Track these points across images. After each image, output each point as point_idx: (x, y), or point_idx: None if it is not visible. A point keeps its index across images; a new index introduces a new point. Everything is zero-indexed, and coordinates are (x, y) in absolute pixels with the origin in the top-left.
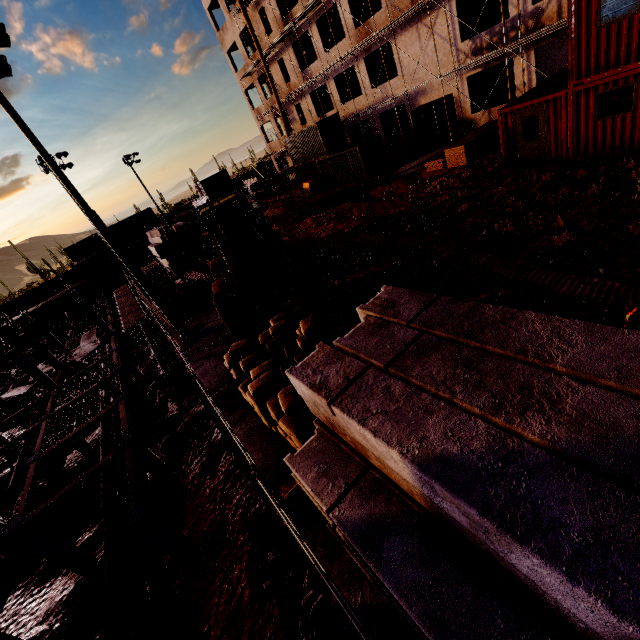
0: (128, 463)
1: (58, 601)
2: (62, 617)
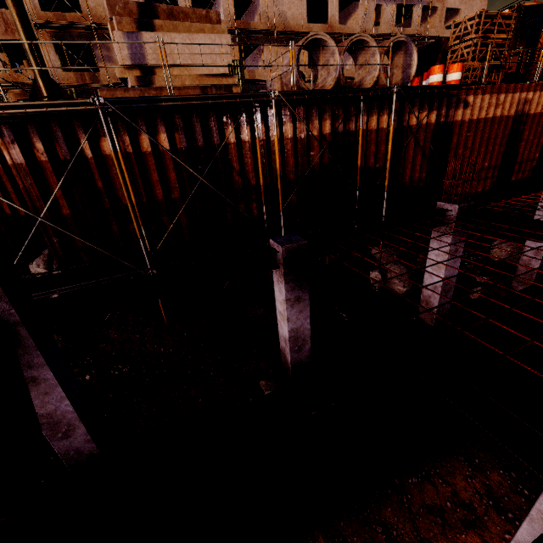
0: None
1: None
2: None
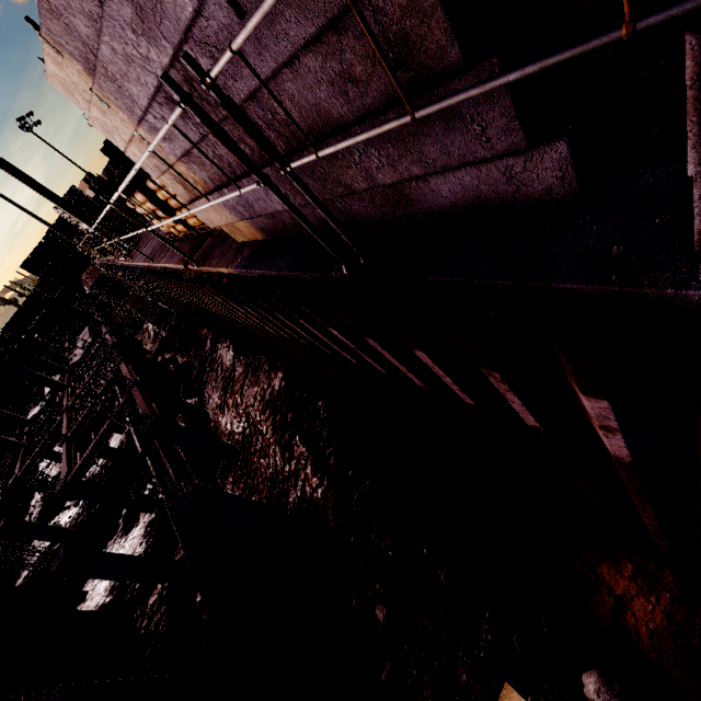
0: (137, 399)
1: (139, 537)
2: (145, 544)
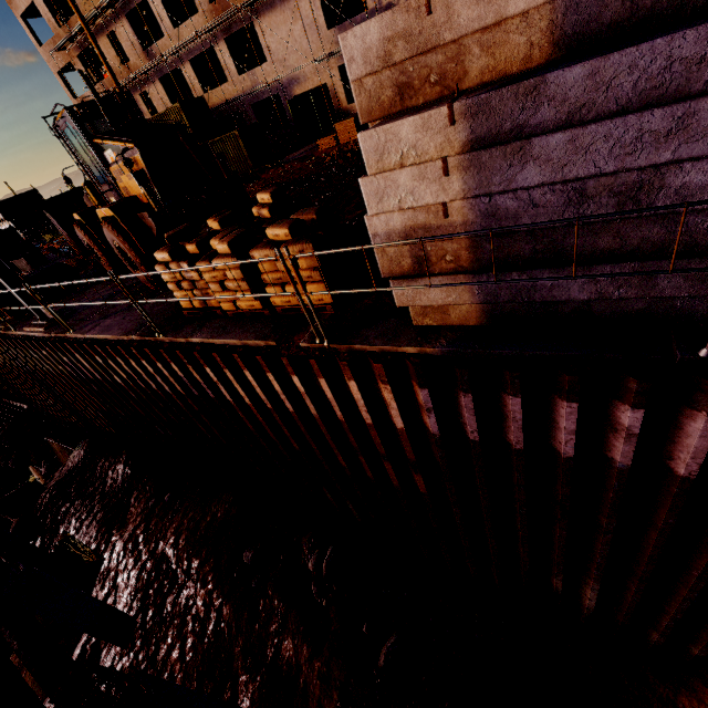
0: None
1: None
2: None
